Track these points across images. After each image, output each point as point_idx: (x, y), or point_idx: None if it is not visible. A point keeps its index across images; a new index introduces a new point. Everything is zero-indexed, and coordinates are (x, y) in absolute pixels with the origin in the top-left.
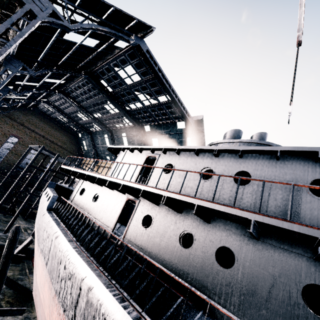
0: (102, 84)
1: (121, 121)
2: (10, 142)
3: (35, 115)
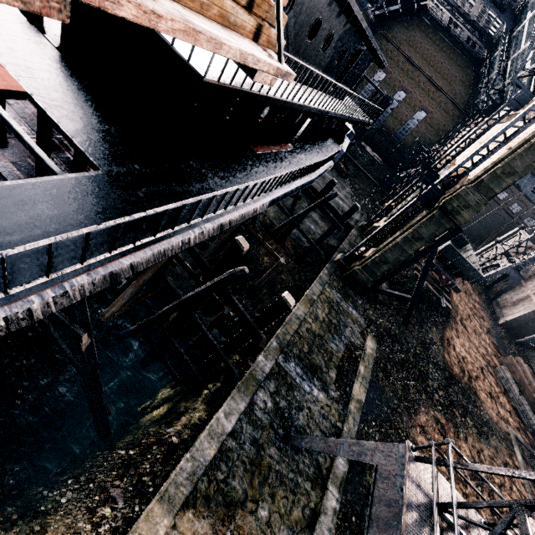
0: None
1: None
2: (376, 80)
3: (421, 27)
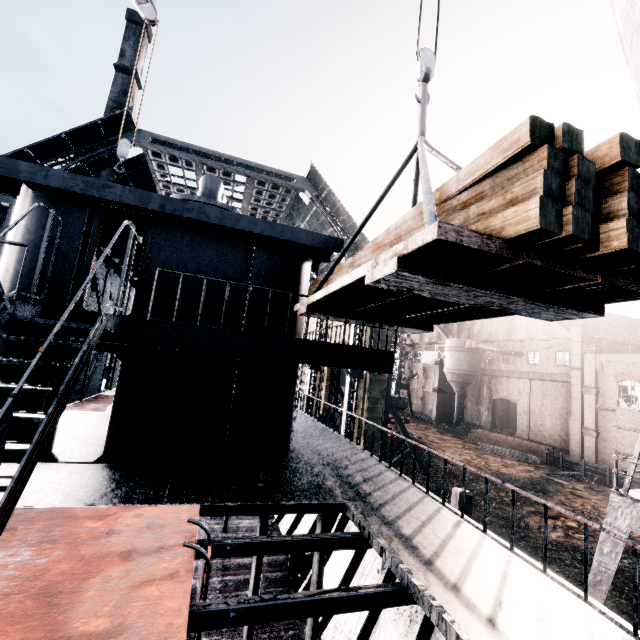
0: None
1: None
2: None
3: None
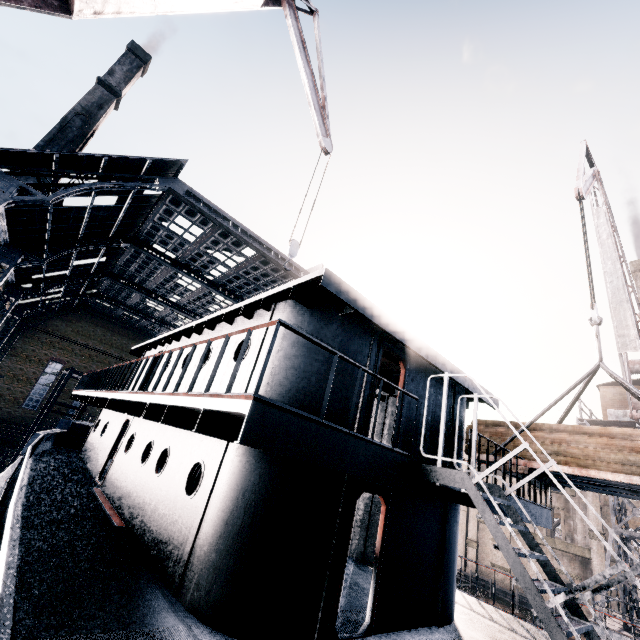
0: (156, 251)
1: (212, 300)
2: (50, 372)
3: (86, 319)
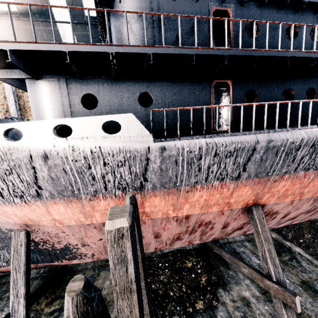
0: None
1: None
2: None
3: None
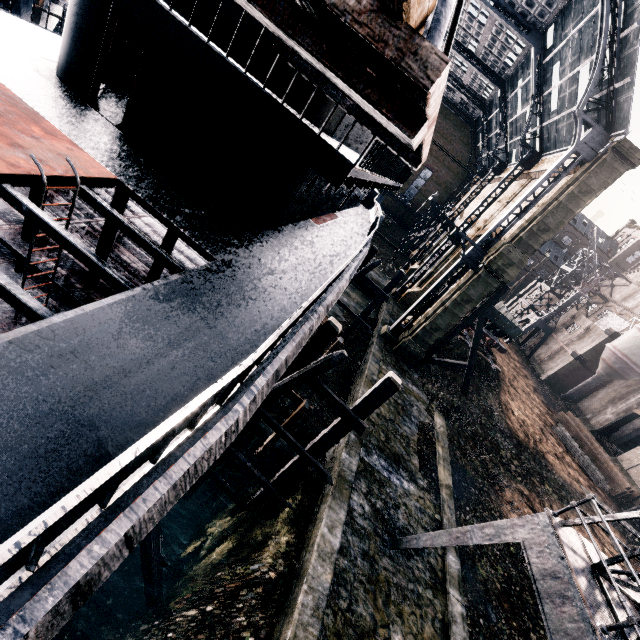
0: None
1: (506, 41)
2: None
3: None
